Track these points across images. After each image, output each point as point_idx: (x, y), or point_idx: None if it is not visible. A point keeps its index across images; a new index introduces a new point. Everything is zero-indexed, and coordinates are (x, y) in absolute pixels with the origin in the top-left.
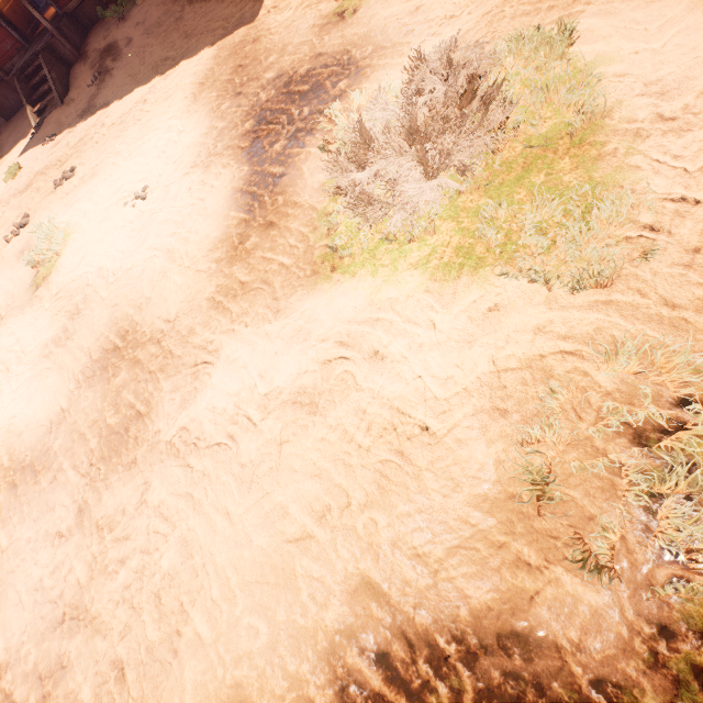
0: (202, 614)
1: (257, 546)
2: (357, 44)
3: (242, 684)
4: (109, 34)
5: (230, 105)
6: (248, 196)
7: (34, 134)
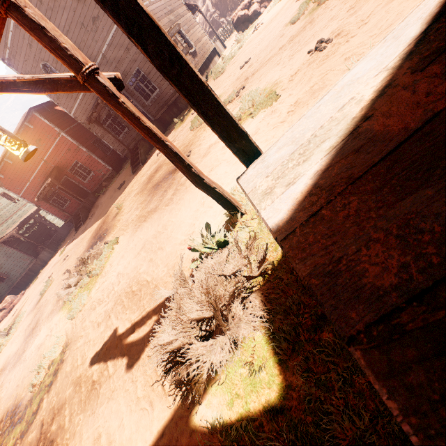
0: None
1: (13, 388)
2: (110, 228)
3: None
4: (100, 199)
5: (92, 241)
6: None
7: (74, 236)
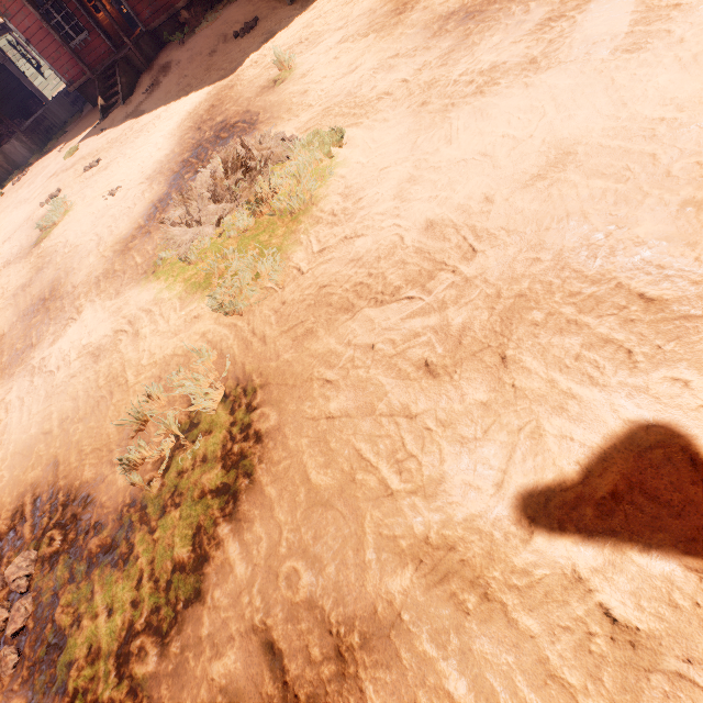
0: None
1: (31, 433)
2: (266, 110)
3: None
4: (170, 54)
5: (190, 136)
6: (154, 209)
7: (99, 124)
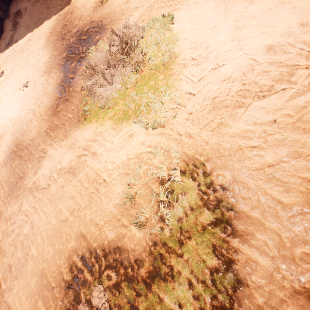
0: (35, 247)
1: (52, 223)
2: (105, 17)
3: (44, 269)
4: (17, 5)
5: (60, 44)
6: (61, 87)
7: None
